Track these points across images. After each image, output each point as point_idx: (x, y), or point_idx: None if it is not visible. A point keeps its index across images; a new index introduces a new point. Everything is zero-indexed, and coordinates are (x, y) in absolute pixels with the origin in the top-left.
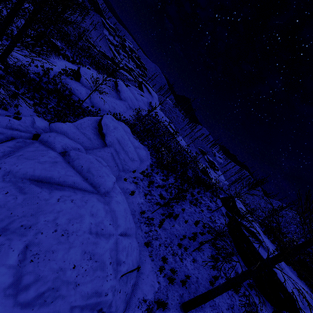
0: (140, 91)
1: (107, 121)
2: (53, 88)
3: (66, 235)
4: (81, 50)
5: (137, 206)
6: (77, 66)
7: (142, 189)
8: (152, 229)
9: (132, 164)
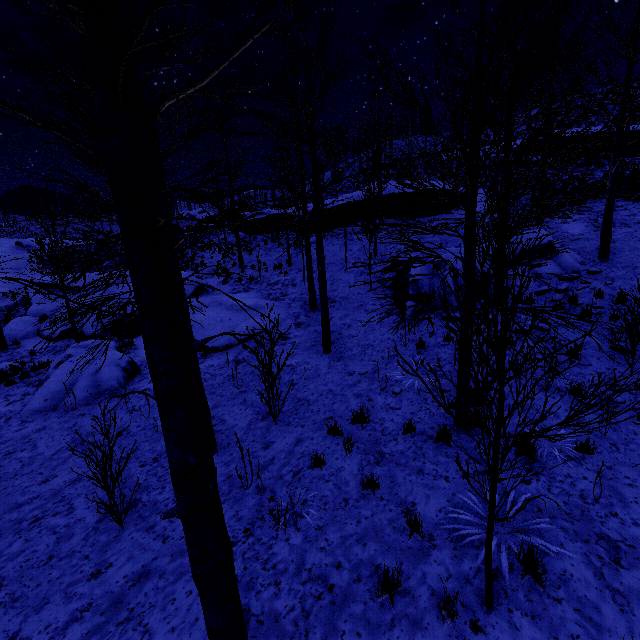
0: None
1: (48, 279)
2: None
3: None
4: None
5: None
6: None
7: None
8: None
9: None
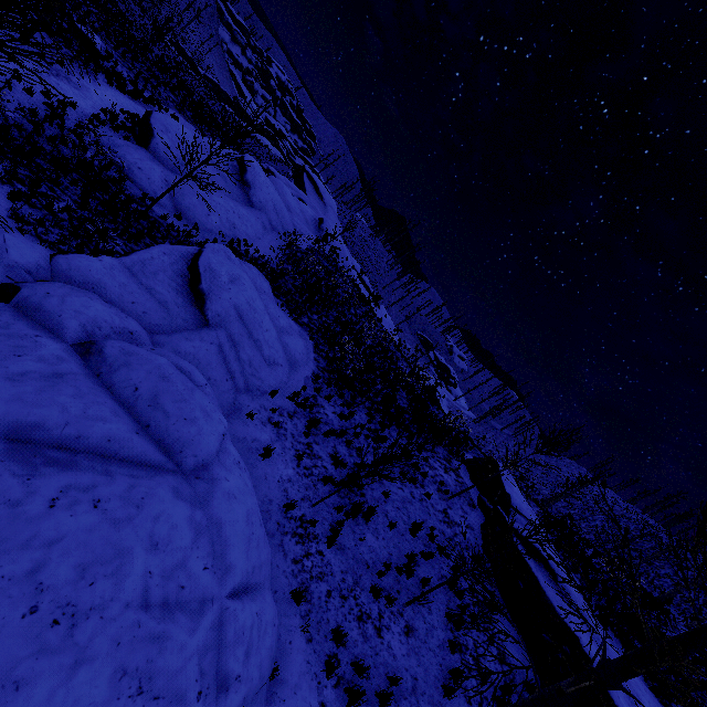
0: (298, 190)
1: (215, 259)
2: (72, 157)
3: (67, 623)
4: (160, 68)
5: (277, 487)
6: (145, 106)
7: (291, 441)
8: (311, 550)
9: (269, 374)
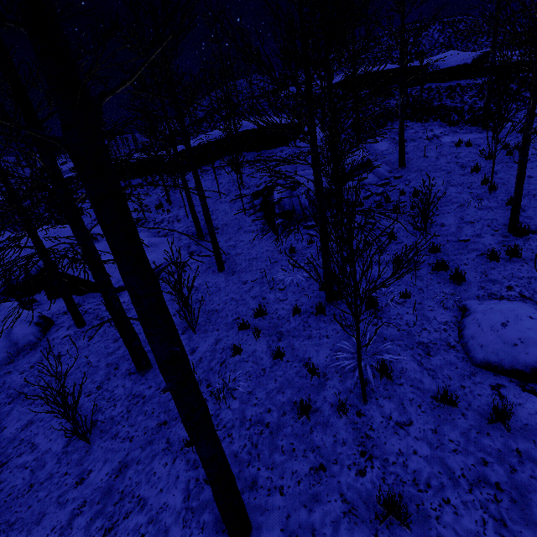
0: None
1: None
2: None
3: None
4: None
5: None
6: None
7: None
8: None
9: None
